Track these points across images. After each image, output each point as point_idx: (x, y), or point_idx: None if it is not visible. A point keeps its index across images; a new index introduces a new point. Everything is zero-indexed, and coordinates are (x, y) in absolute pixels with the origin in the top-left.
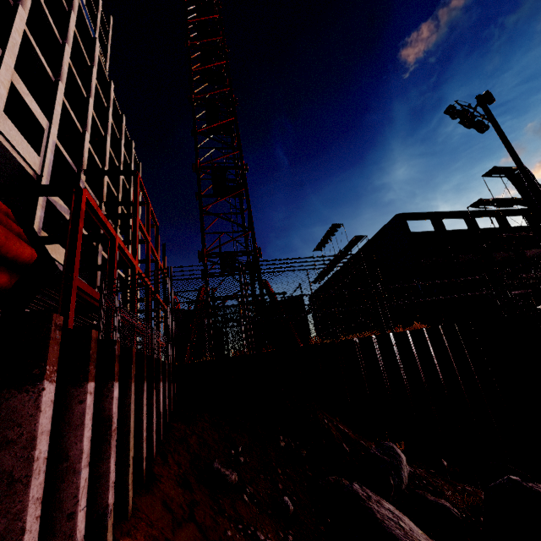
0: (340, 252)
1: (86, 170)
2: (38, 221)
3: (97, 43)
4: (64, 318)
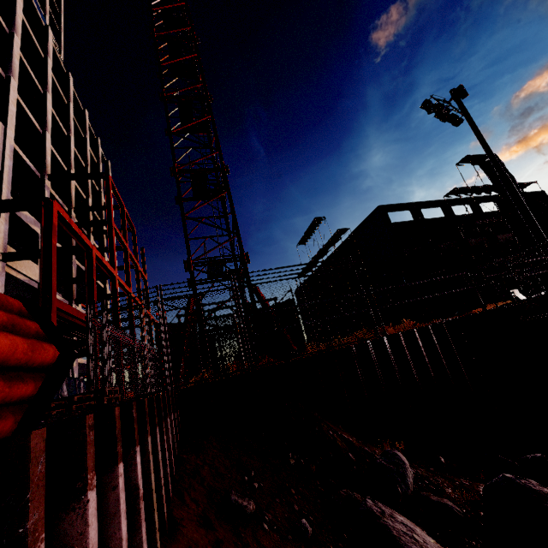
0: (324, 246)
1: (51, 174)
2: (2, 236)
3: (50, 31)
4: None
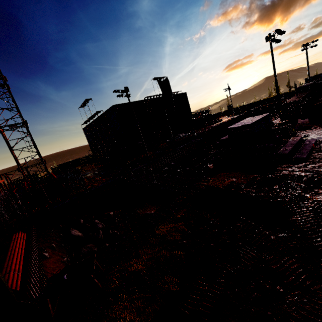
0: (92, 116)
1: None
2: None
3: None
4: None
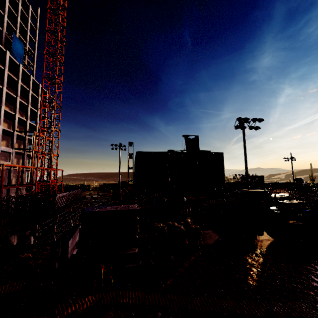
0: (128, 155)
1: (16, 130)
2: None
3: (21, 66)
4: (0, 196)
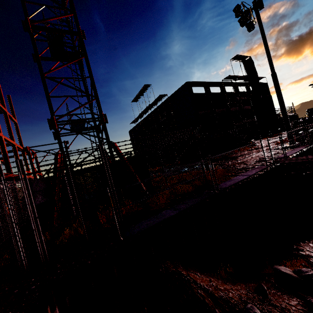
0: (150, 104)
1: None
2: None
3: None
4: None
